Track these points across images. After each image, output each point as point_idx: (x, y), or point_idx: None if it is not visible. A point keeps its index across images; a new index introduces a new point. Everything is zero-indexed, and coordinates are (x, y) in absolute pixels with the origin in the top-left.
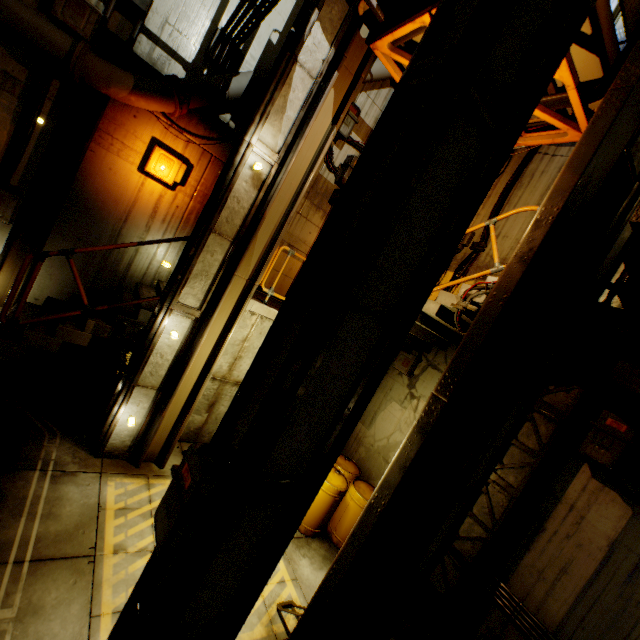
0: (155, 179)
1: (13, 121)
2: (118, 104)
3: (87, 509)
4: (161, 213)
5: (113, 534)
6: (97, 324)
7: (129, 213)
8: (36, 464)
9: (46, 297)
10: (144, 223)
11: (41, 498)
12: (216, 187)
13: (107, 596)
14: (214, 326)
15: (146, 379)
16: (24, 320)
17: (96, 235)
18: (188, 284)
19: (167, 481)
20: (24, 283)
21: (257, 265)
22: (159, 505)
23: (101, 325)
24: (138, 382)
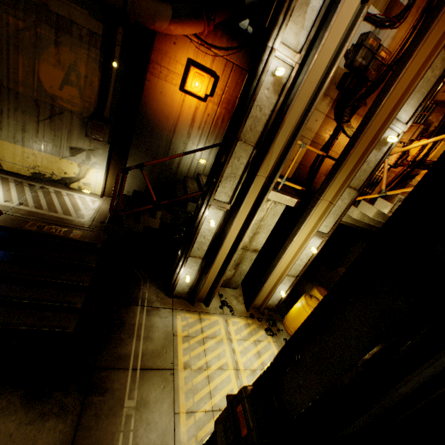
0: (191, 95)
1: (99, 69)
2: (162, 35)
3: (167, 335)
4: (197, 122)
5: (182, 354)
6: (162, 214)
7: (176, 125)
8: (138, 301)
9: (133, 190)
10: (186, 131)
11: (142, 325)
12: (240, 98)
13: (182, 400)
14: (240, 215)
15: (195, 252)
16: (122, 213)
17: (156, 145)
18: (220, 185)
19: (211, 317)
20: (120, 183)
21: (275, 164)
22: (217, 418)
23: (165, 214)
24: (190, 254)
